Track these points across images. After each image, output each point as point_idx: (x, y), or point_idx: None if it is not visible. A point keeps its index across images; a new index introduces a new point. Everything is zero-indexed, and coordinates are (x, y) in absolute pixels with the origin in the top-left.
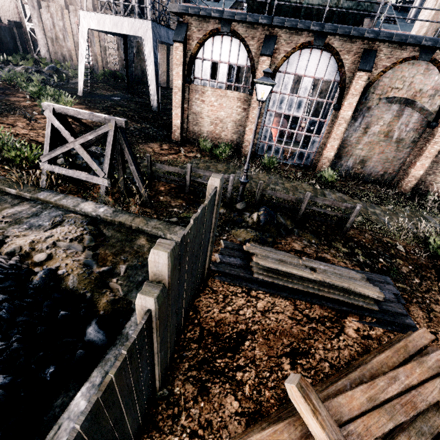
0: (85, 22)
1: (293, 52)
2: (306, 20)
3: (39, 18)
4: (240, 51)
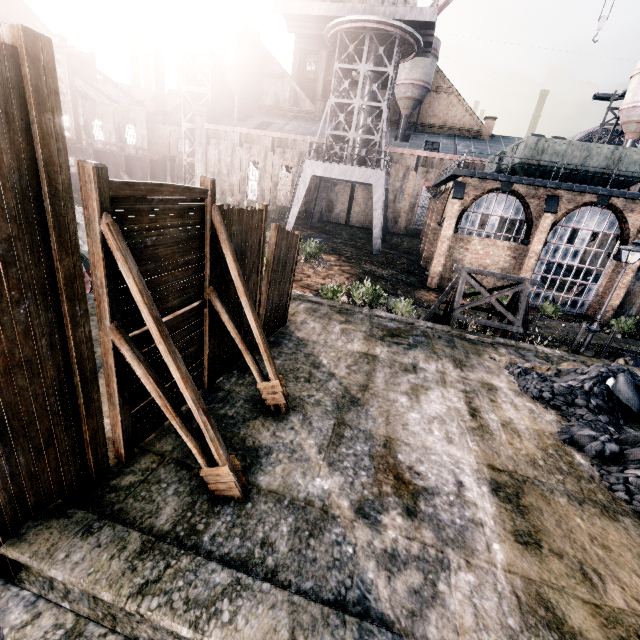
0: (310, 169)
1: (574, 210)
2: (594, 187)
3: (204, 154)
4: (515, 206)
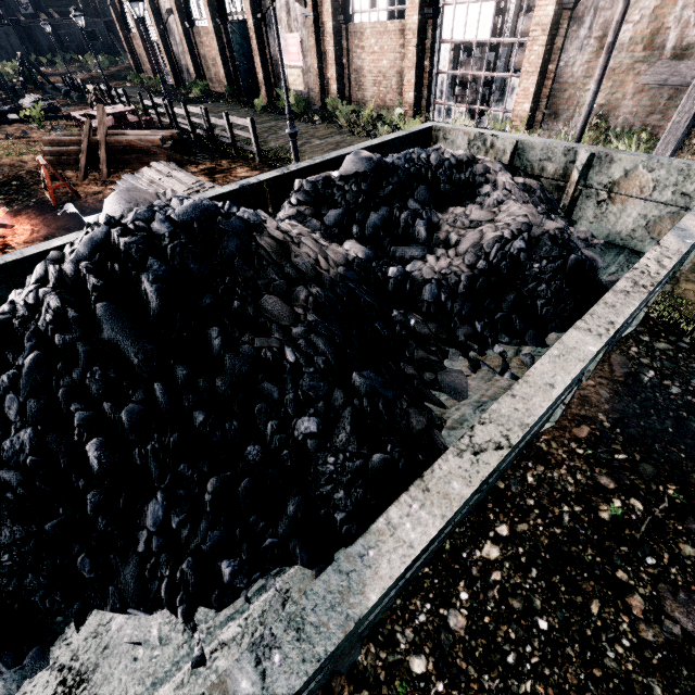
0: None
1: None
2: None
3: None
4: None
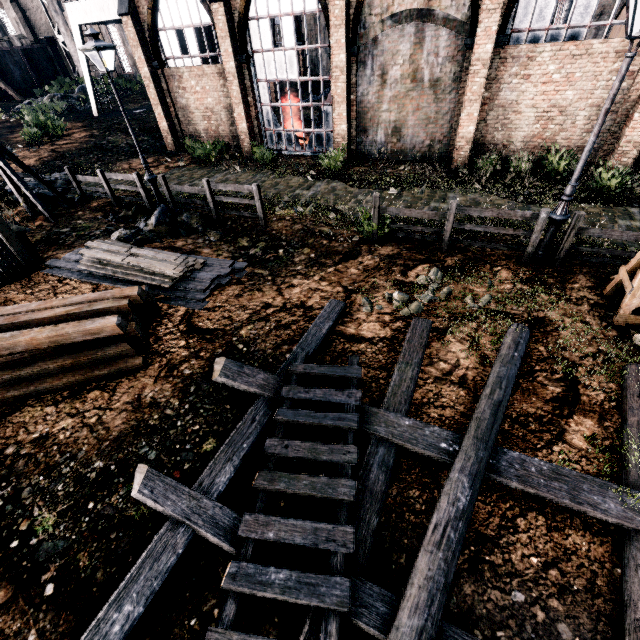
0: (74, 17)
1: None
2: None
3: (65, 26)
4: (199, 3)
